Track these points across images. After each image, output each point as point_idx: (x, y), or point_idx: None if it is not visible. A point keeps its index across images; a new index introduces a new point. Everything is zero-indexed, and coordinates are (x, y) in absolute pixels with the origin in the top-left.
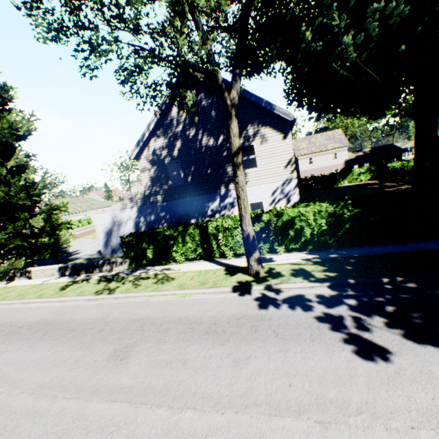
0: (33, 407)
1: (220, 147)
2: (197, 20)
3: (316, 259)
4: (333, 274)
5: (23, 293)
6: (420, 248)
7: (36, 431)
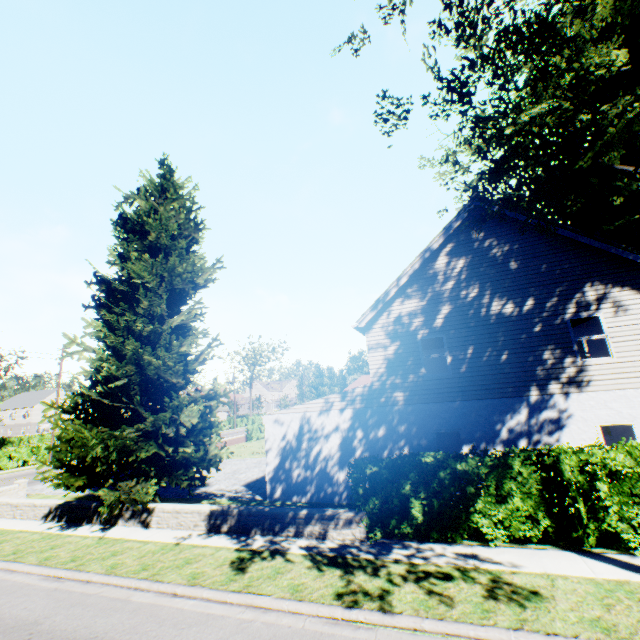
0: None
1: (527, 317)
2: None
3: None
4: None
5: (150, 564)
6: None
7: None
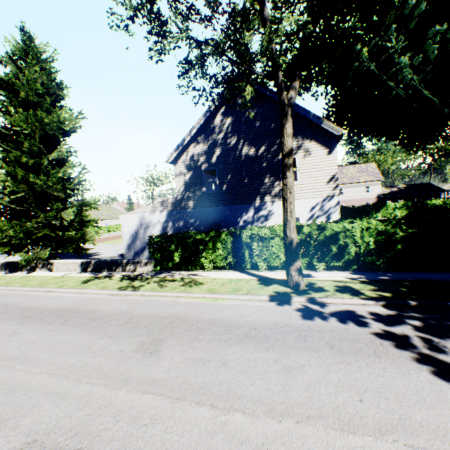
0: (53, 387)
1: (260, 158)
2: (265, 19)
3: (363, 279)
4: (387, 294)
5: (44, 283)
6: None
7: (57, 413)
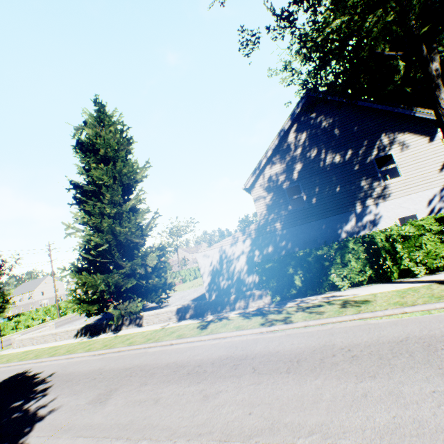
0: None
1: (348, 162)
2: None
3: None
4: None
5: (151, 337)
6: None
7: None
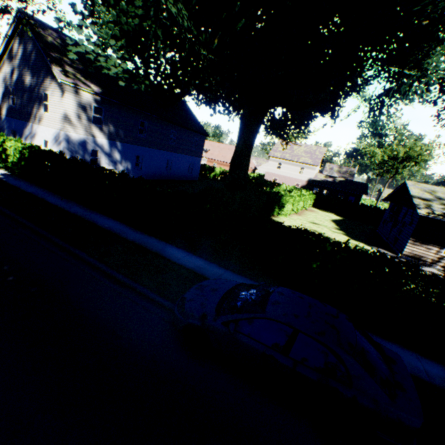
0: None
1: (34, 88)
2: None
3: None
4: None
5: None
6: (28, 189)
7: None
